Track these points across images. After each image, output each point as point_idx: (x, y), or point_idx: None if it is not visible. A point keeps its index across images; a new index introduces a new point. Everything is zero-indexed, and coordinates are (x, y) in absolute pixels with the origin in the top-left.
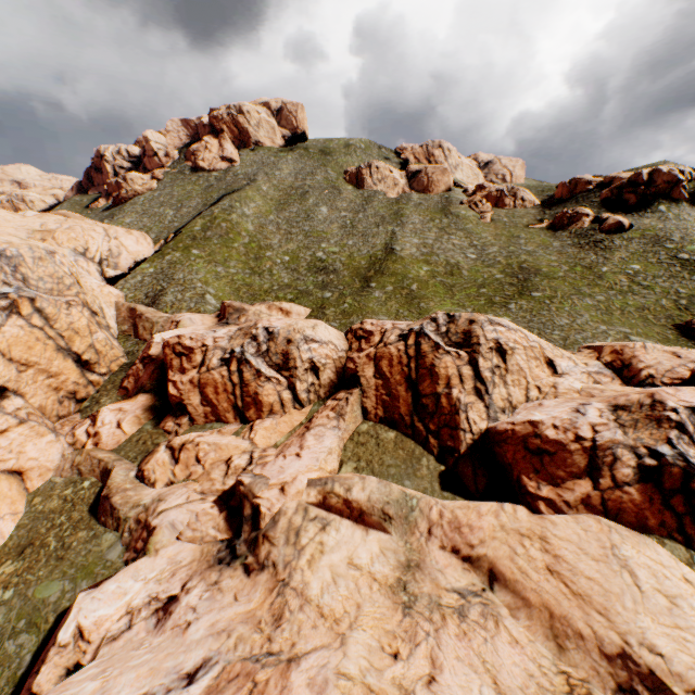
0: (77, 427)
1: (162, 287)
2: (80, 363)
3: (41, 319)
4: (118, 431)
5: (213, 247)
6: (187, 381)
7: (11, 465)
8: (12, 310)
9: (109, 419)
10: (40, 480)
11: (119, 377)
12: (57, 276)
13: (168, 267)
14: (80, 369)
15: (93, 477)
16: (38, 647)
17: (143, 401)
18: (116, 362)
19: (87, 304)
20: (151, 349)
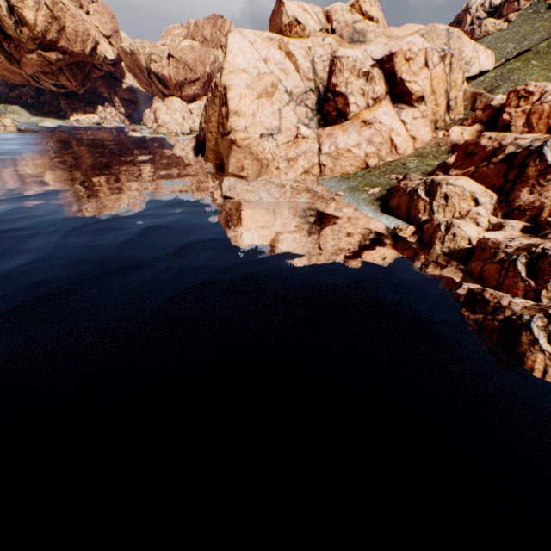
0: (438, 132)
1: (498, 83)
2: (447, 106)
3: (448, 70)
4: (460, 136)
5: (550, 60)
6: (519, 111)
7: (412, 134)
8: (442, 59)
9: (456, 131)
10: (419, 145)
11: (458, 123)
12: (460, 51)
13: (507, 72)
14: (445, 110)
15: (445, 147)
16: (432, 169)
17: (476, 128)
18: (458, 116)
19: (463, 74)
20: (492, 102)
